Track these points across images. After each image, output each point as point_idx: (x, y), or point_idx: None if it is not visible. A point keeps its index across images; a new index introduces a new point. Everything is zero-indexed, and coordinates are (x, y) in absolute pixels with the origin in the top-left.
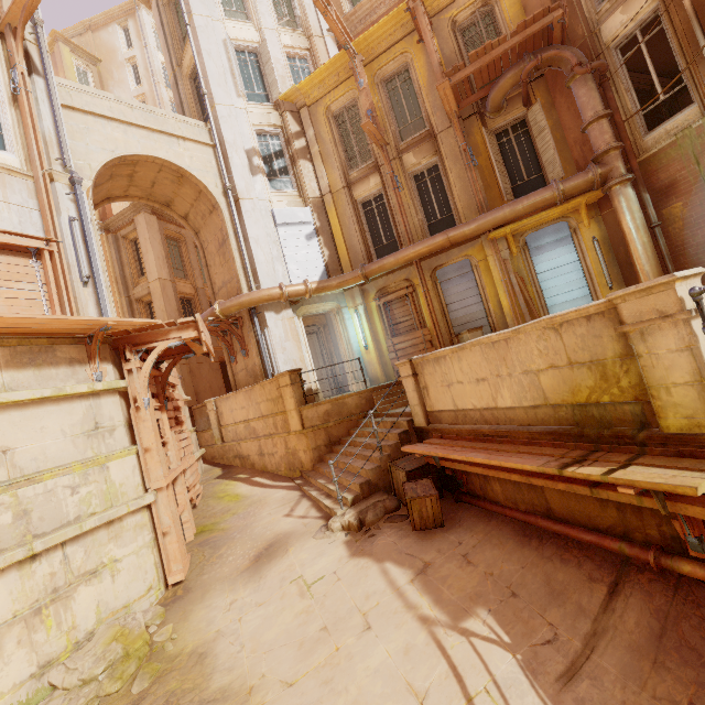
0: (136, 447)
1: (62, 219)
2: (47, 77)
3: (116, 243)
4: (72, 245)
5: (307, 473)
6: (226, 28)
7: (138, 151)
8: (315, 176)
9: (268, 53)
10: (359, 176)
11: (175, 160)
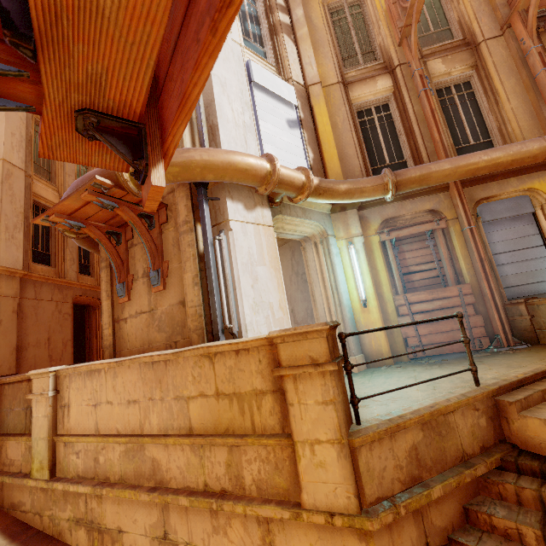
0: None
1: None
2: None
3: None
4: None
5: None
6: None
7: None
8: (299, 61)
9: None
10: (360, 76)
11: None
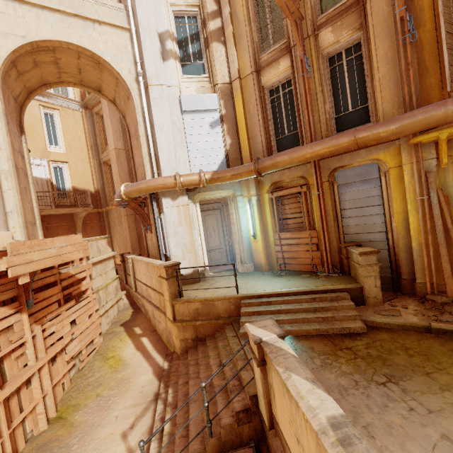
0: None
1: None
2: None
3: (91, 118)
4: None
5: (174, 360)
6: None
7: (50, 36)
8: (226, 60)
9: None
10: (269, 59)
11: (89, 45)
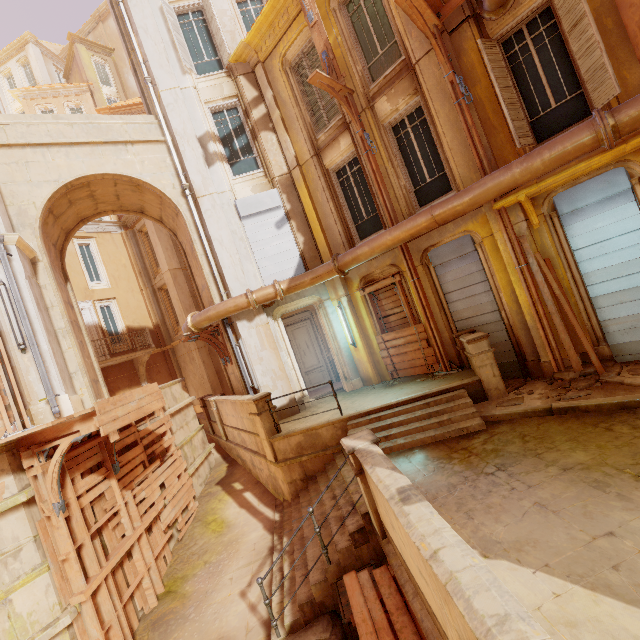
0: (46, 565)
1: None
2: None
3: (134, 238)
4: (4, 311)
5: (285, 508)
6: None
7: (83, 172)
8: (280, 148)
9: (210, 7)
10: (328, 139)
11: (125, 170)
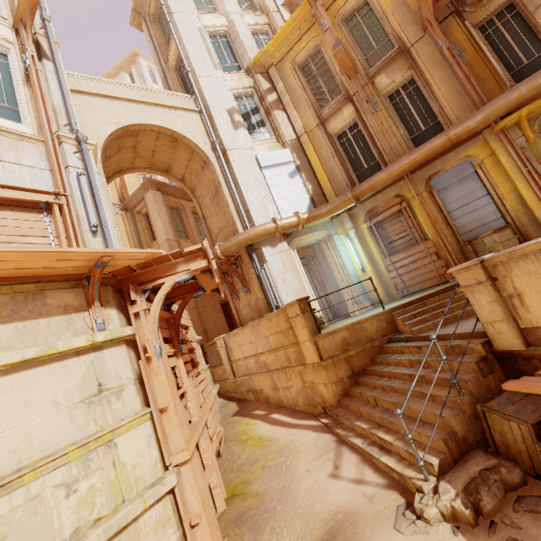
0: (149, 411)
1: (70, 176)
2: (54, 59)
3: (133, 219)
4: (80, 198)
5: (333, 410)
6: (199, 19)
7: (137, 121)
8: (289, 122)
9: (235, 31)
10: (331, 112)
11: (169, 126)
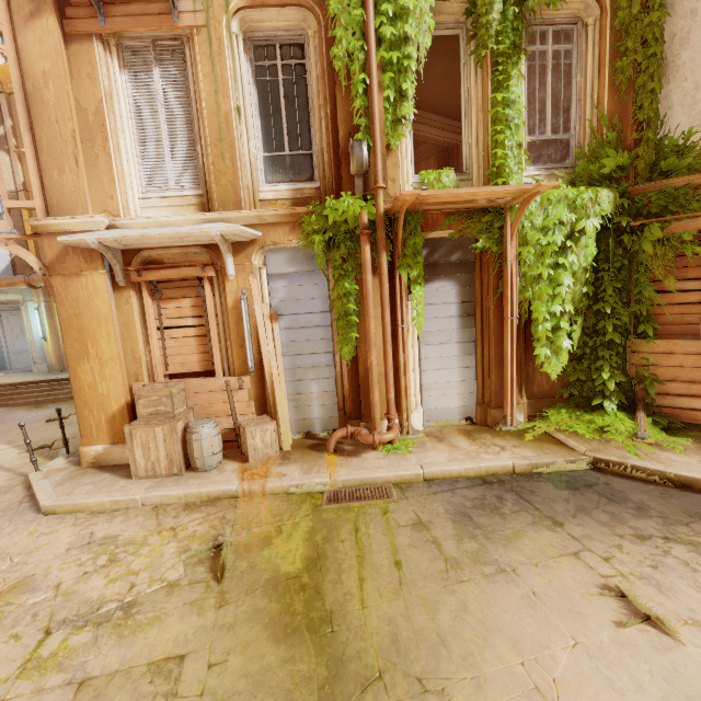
0: None
1: None
2: None
3: None
4: None
5: None
6: None
7: None
8: (12, 169)
9: None
10: None
11: None
